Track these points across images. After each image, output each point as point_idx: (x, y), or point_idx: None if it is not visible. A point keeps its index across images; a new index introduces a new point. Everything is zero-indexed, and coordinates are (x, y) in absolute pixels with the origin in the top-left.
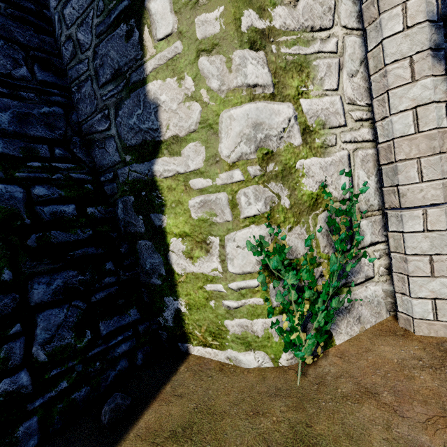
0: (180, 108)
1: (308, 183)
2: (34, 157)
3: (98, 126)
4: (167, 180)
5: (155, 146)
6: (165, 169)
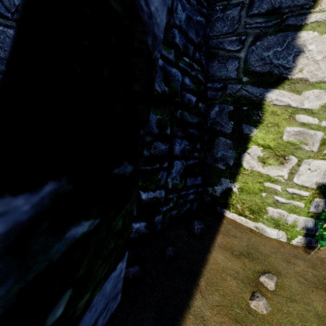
0: (323, 61)
1: None
2: (186, 54)
3: (228, 46)
4: (274, 107)
5: (278, 79)
6: (277, 99)
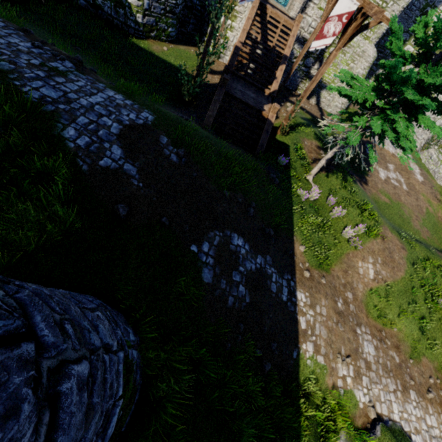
0: None
1: (227, 35)
2: None
3: None
4: None
5: None
6: None
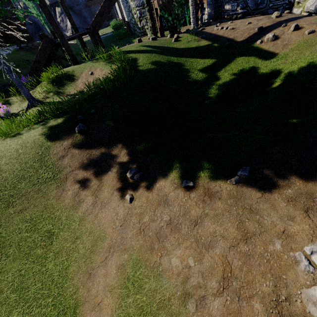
0: None
1: None
2: None
3: None
4: None
5: None
6: None
